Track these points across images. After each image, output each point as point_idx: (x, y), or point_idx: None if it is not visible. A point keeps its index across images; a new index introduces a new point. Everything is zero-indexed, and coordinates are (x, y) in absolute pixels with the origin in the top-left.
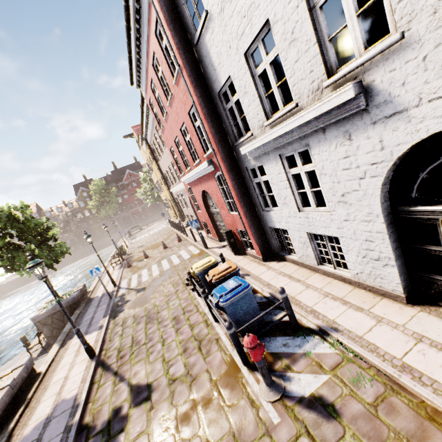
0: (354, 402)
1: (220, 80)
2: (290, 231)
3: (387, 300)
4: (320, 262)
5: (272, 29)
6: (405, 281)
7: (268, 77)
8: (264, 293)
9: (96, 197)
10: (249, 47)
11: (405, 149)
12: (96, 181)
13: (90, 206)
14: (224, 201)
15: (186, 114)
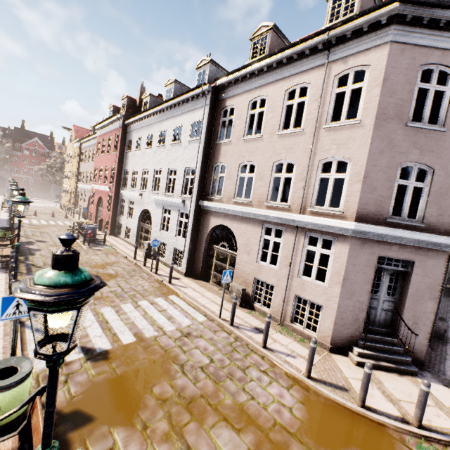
0: (106, 250)
1: (127, 168)
2: (123, 225)
3: (132, 246)
4: (126, 237)
5: (138, 172)
6: (137, 241)
7: (135, 179)
8: (101, 240)
9: None
10: (135, 169)
11: (143, 210)
12: None
13: None
14: (107, 205)
15: (111, 165)
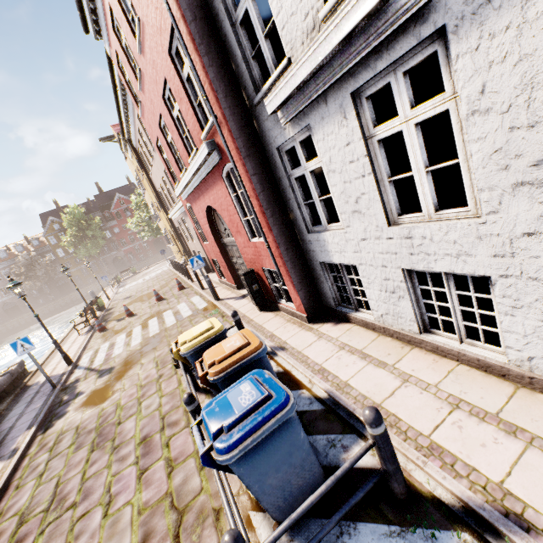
0: None
1: None
2: (363, 267)
3: None
4: (423, 327)
5: None
6: None
7: None
8: (316, 390)
9: (72, 230)
10: None
11: None
12: (71, 209)
13: (64, 243)
14: (239, 220)
15: (165, 57)
